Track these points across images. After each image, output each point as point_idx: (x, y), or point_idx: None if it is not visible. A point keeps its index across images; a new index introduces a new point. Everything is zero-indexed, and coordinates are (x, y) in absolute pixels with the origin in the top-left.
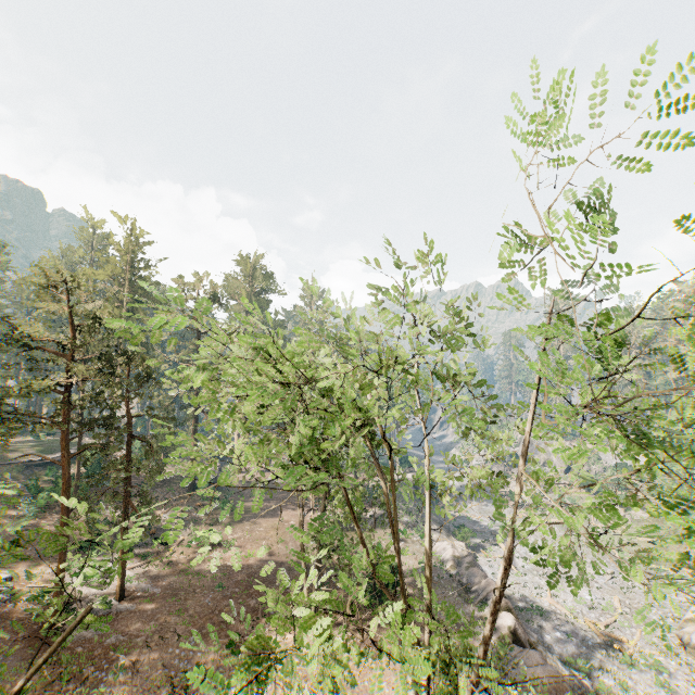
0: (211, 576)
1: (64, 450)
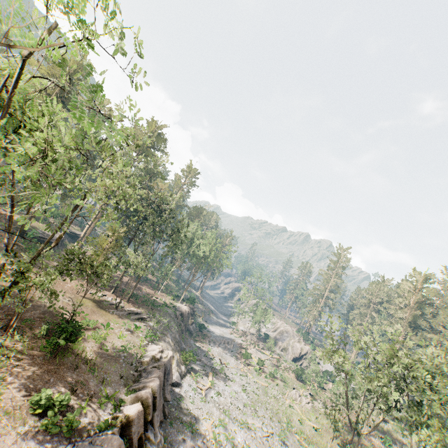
0: None
1: None
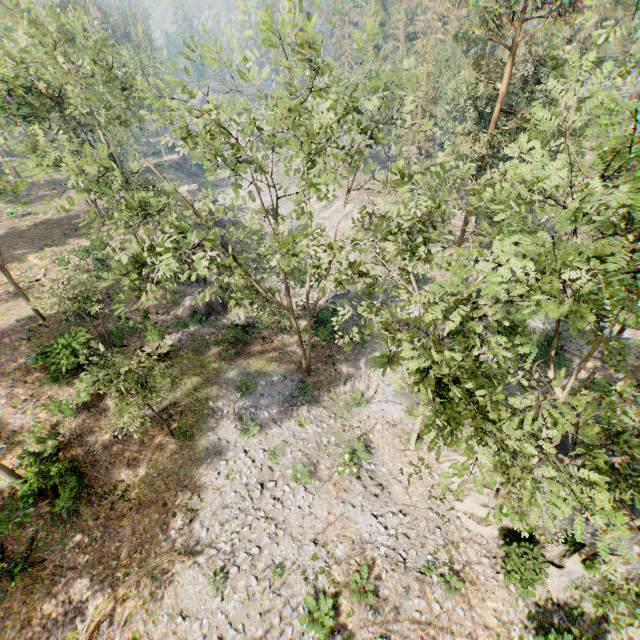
0: (33, 225)
1: None
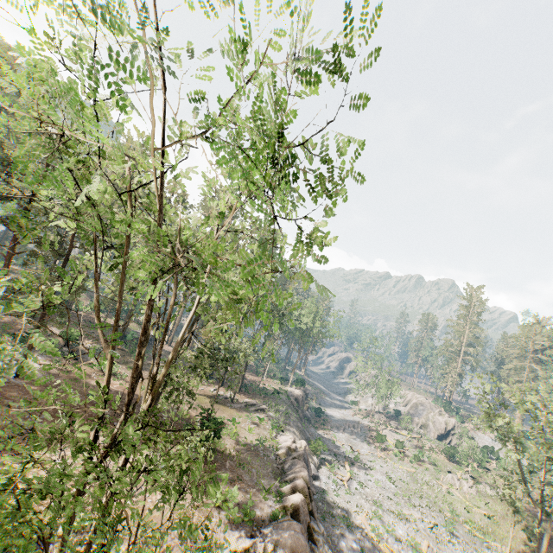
0: (91, 388)
1: (12, 248)
